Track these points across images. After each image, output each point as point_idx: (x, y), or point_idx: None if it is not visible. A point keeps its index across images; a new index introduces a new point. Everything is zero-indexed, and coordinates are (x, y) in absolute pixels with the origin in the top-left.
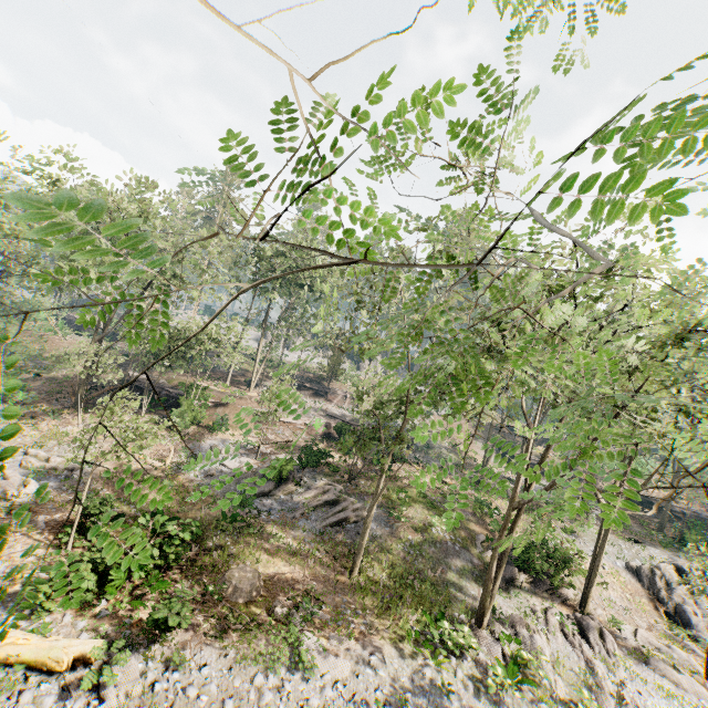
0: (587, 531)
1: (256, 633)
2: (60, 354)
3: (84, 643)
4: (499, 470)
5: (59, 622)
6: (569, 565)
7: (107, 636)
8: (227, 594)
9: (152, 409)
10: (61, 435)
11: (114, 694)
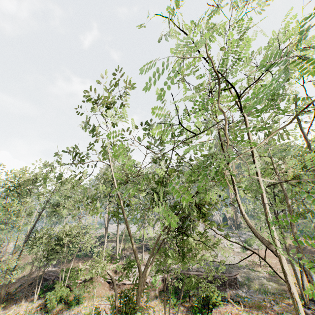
0: None
1: None
2: (24, 265)
3: None
4: None
5: None
6: None
7: None
8: None
9: (41, 295)
10: None
11: None
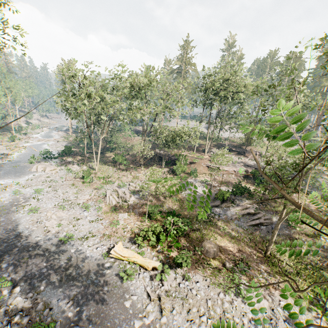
0: None
1: (218, 273)
2: (133, 145)
3: (154, 262)
4: None
5: (146, 251)
6: None
7: (161, 260)
8: (203, 252)
9: (166, 166)
10: (138, 177)
11: (166, 284)
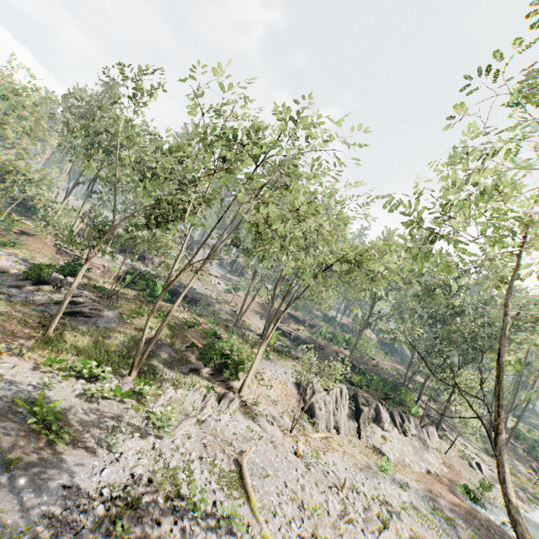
0: (285, 362)
1: None
2: None
3: None
4: (258, 331)
5: None
6: (244, 368)
7: None
8: None
9: None
10: None
11: None
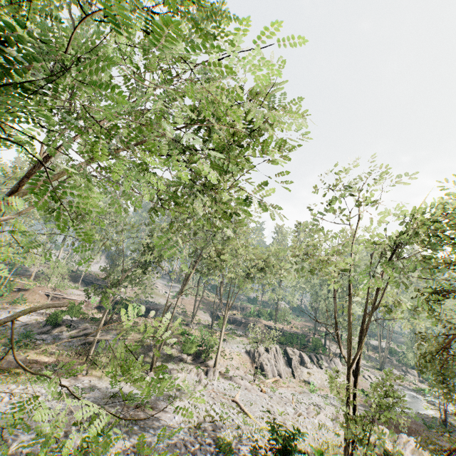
0: (235, 340)
1: (17, 376)
2: None
3: None
4: (207, 322)
5: None
6: (213, 350)
7: None
8: (3, 365)
9: None
10: None
11: None
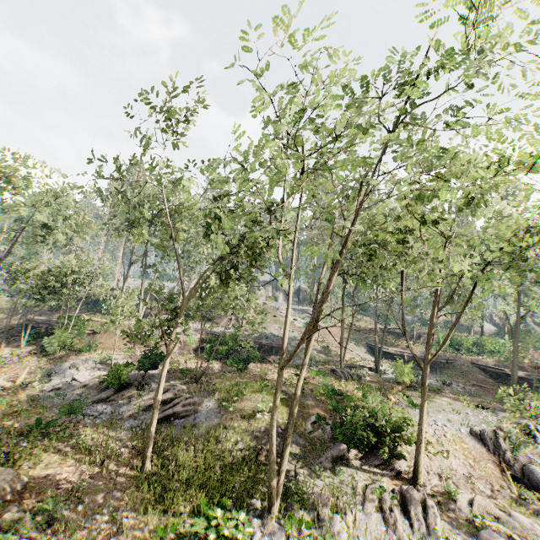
0: (434, 403)
1: None
2: None
3: None
4: (365, 363)
5: None
6: (401, 436)
7: None
8: None
9: (32, 341)
10: None
11: None
